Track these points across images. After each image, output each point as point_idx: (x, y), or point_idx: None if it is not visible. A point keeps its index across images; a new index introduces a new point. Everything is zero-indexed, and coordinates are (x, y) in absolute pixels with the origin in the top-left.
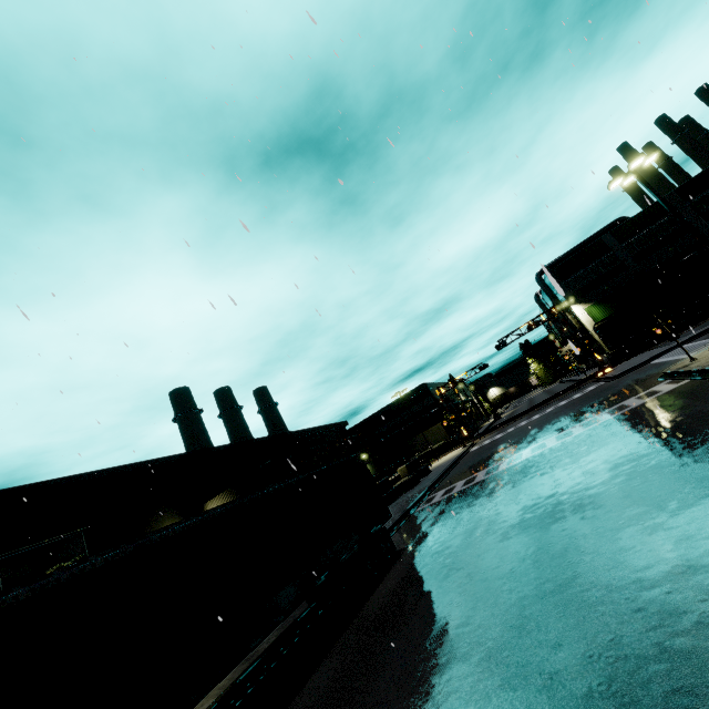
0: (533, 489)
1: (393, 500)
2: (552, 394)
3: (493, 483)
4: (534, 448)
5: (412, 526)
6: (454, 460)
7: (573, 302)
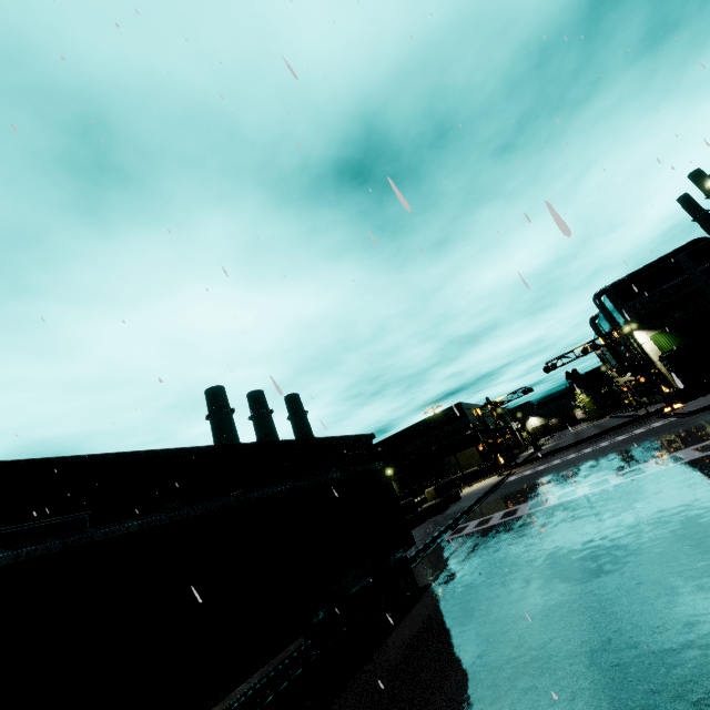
0: (602, 533)
1: (417, 524)
2: (604, 429)
3: (542, 520)
4: (593, 483)
5: (438, 559)
6: (489, 488)
7: (636, 328)
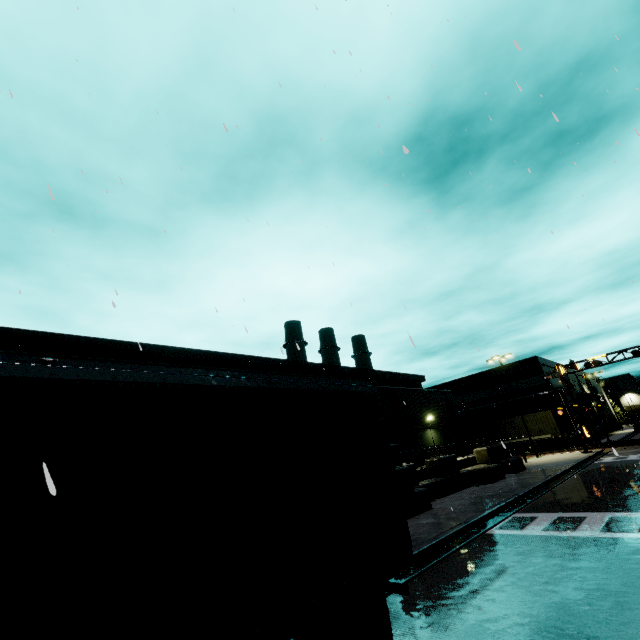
0: None
1: (456, 489)
2: None
3: None
4: None
5: (469, 576)
6: (570, 465)
7: None
